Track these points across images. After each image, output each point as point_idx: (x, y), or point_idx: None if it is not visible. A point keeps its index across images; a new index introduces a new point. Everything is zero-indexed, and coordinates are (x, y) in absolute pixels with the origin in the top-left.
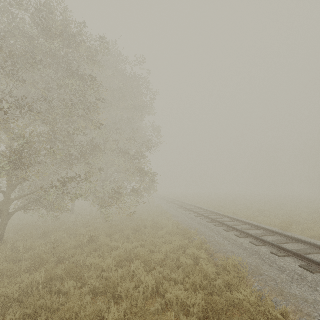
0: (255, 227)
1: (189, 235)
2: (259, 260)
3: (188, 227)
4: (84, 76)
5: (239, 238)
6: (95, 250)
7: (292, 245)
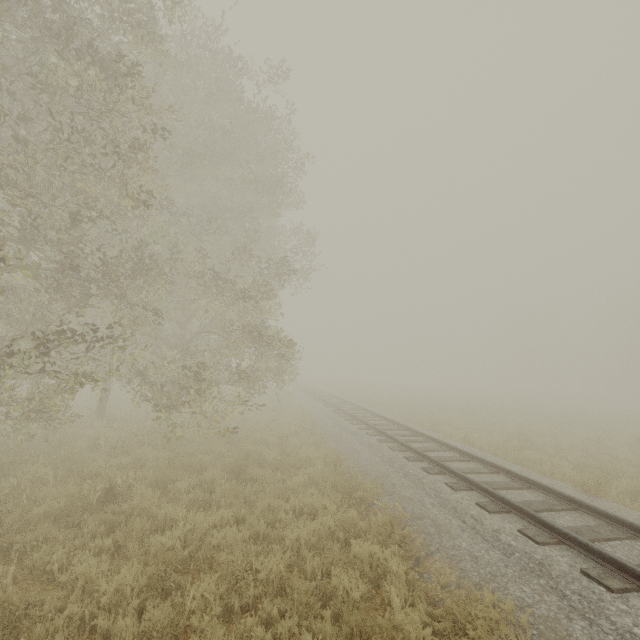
0: (523, 483)
1: (362, 494)
2: (552, 595)
3: (361, 469)
4: (111, 61)
5: (487, 513)
6: (111, 526)
7: (631, 546)
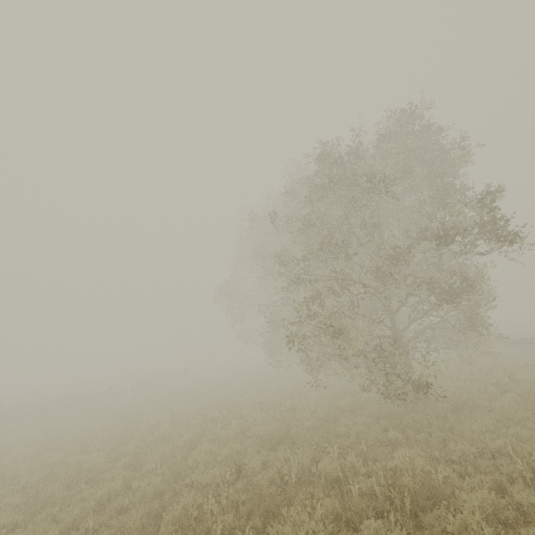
0: None
1: None
2: None
3: None
4: (469, 190)
5: None
6: None
7: None
